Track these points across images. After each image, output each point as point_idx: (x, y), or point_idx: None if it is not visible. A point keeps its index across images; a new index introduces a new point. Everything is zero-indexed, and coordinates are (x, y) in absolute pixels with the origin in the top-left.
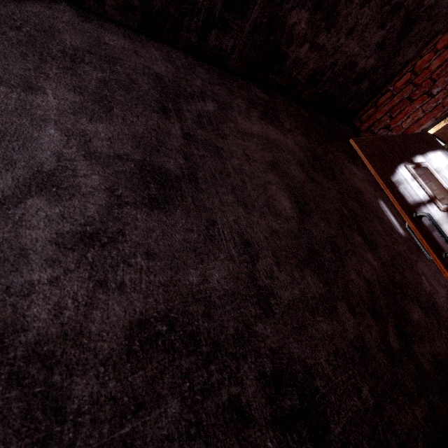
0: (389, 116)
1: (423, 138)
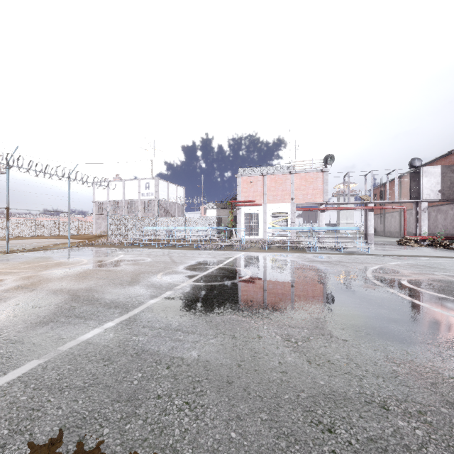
0: None
1: None
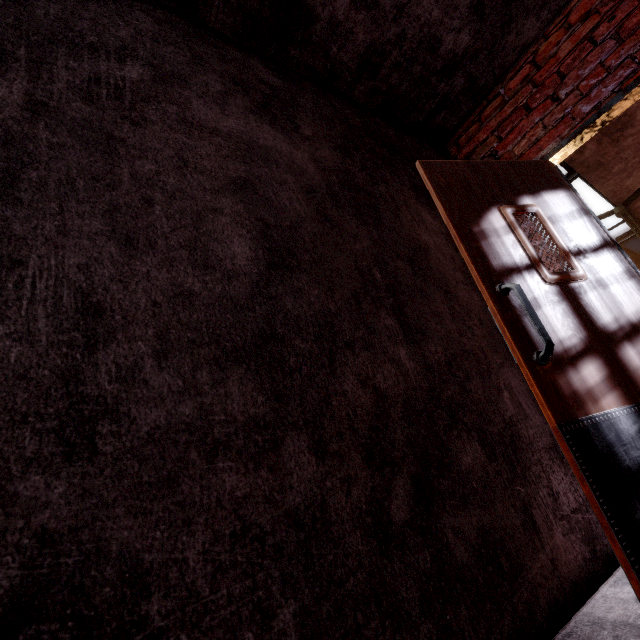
0: (497, 136)
1: (540, 169)
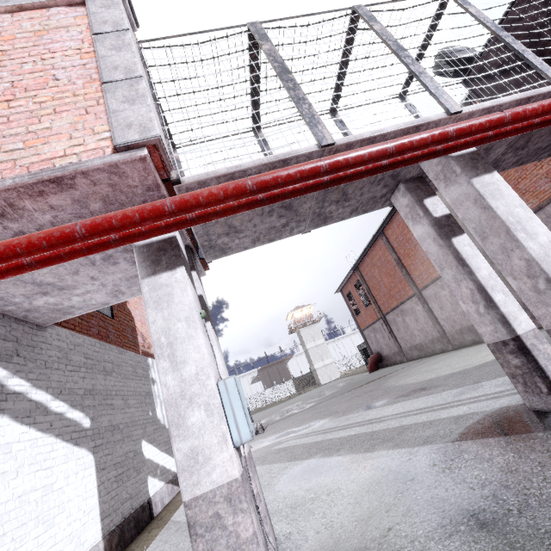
0: None
1: None
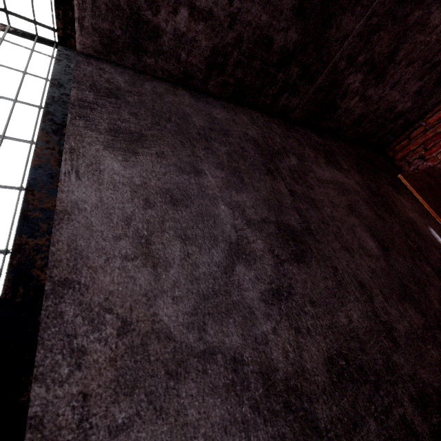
0: (423, 148)
1: None
